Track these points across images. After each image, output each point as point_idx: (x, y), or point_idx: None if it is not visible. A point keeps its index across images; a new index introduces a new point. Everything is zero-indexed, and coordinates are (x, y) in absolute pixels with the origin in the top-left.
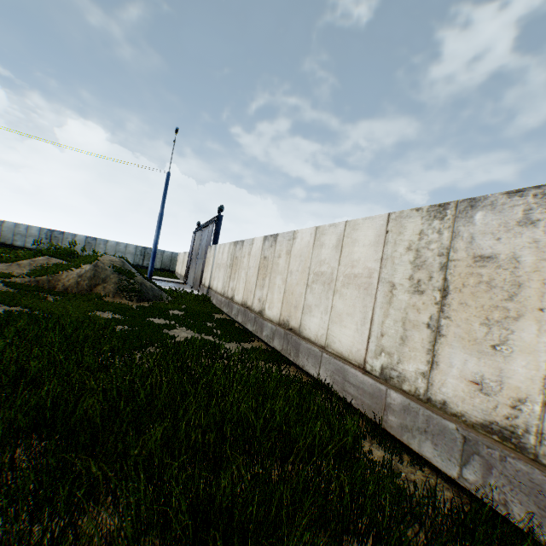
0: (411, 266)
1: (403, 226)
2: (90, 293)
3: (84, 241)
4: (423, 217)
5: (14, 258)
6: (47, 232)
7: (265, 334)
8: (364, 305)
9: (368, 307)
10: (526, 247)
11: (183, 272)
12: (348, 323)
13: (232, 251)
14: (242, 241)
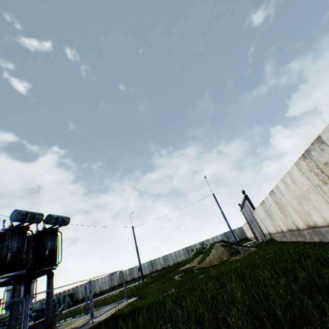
0: (315, 176)
1: (300, 165)
2: (221, 261)
3: (199, 245)
4: (302, 160)
5: (190, 260)
6: (185, 249)
7: (307, 238)
8: (319, 198)
9: (321, 198)
10: (328, 156)
11: (252, 234)
12: (323, 209)
13: (262, 208)
14: (262, 201)
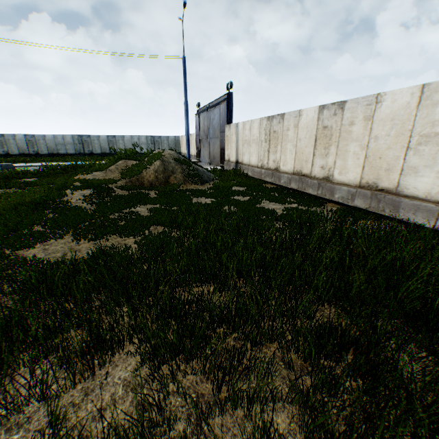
0: None
1: None
2: (168, 184)
3: (106, 141)
4: None
5: (103, 166)
6: (78, 138)
7: (339, 196)
8: None
9: None
10: None
11: (194, 152)
12: None
13: (266, 126)
14: (281, 114)
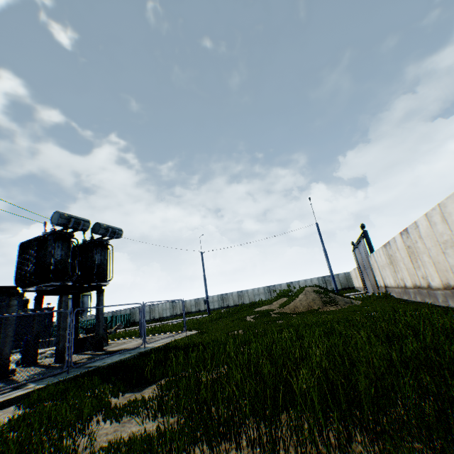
0: None
1: None
2: (309, 310)
3: (286, 287)
4: None
5: (269, 302)
6: (266, 288)
7: (440, 301)
8: None
9: None
10: None
11: (360, 284)
12: None
13: (385, 252)
14: (387, 242)
